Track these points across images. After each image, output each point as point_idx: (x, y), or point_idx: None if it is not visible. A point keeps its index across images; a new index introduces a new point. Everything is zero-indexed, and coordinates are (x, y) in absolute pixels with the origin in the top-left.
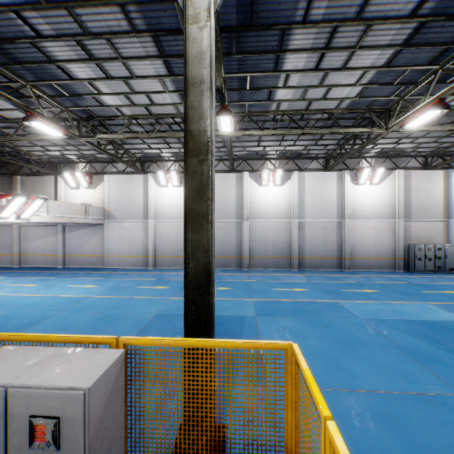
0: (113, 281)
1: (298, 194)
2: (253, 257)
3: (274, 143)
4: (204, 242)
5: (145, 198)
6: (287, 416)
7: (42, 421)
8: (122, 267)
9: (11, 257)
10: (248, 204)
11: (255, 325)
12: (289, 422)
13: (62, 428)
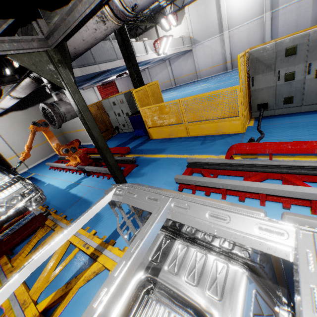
0: (214, 80)
1: None
2: None
3: None
4: None
5: (218, 14)
6: None
7: None
8: (209, 76)
9: None
10: None
11: None
12: None
13: None
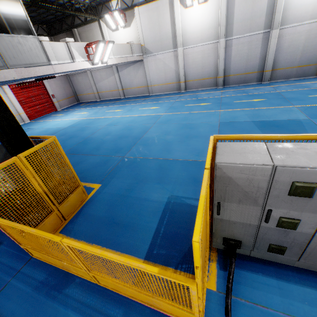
0: (166, 103)
1: None
2: (275, 70)
3: None
4: None
5: (172, 26)
6: None
7: None
8: (162, 93)
9: (93, 95)
10: (282, 6)
11: (315, 125)
12: None
13: None
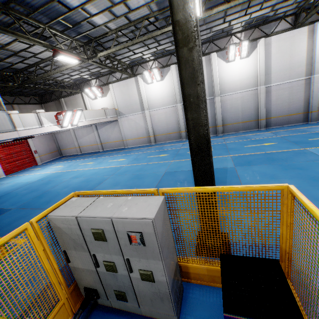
0: (133, 155)
1: (264, 62)
2: (226, 125)
3: (240, 14)
4: (201, 118)
5: (139, 96)
6: (282, 231)
7: (133, 234)
8: (135, 145)
9: (75, 149)
10: (218, 82)
11: (235, 173)
12: (284, 235)
13: (144, 237)
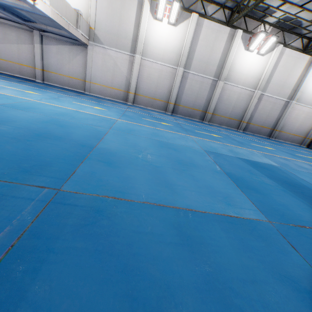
0: (114, 108)
1: (272, 68)
2: (214, 114)
3: (300, 2)
4: None
5: (135, 28)
6: None
7: None
8: (103, 96)
9: None
10: (229, 66)
11: (295, 175)
12: None
13: None
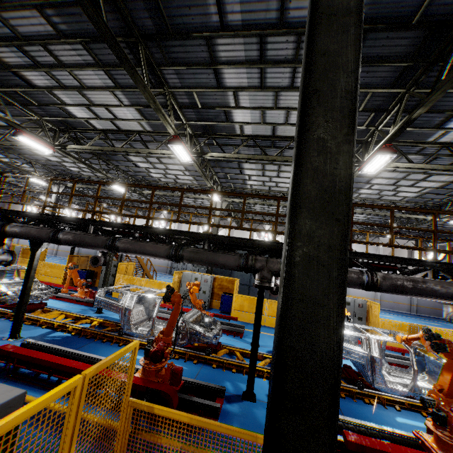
0: None
1: None
2: None
3: None
4: None
5: None
6: None
7: None
8: None
9: None
10: None
11: None
12: None
13: None
